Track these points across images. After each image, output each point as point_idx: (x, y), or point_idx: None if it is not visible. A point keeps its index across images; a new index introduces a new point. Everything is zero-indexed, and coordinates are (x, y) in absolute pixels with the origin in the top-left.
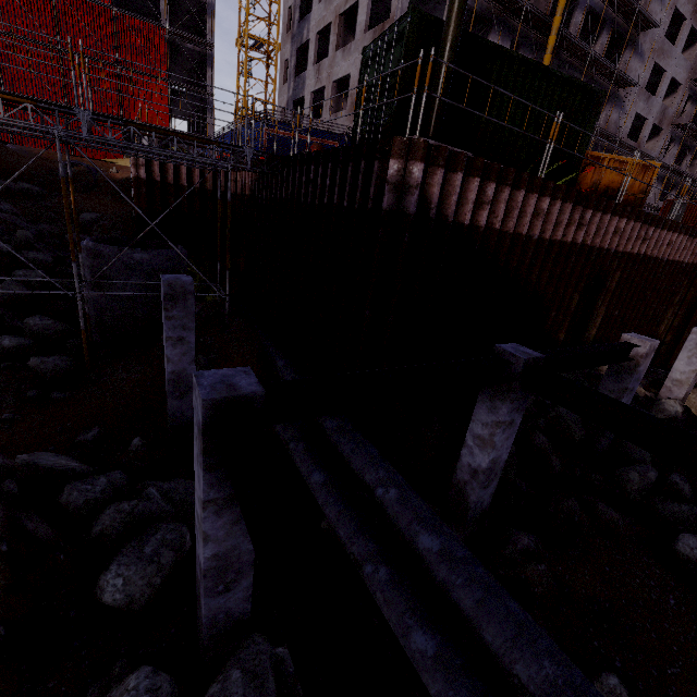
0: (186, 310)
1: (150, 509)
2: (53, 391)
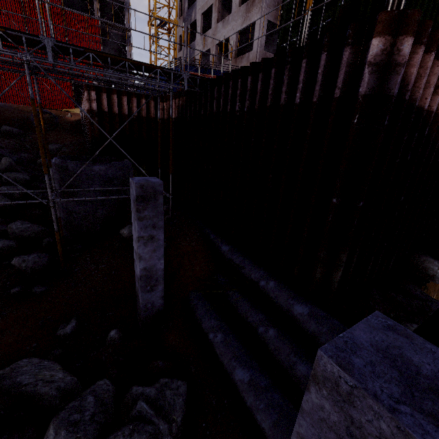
0: (156, 210)
1: (146, 433)
2: (34, 286)
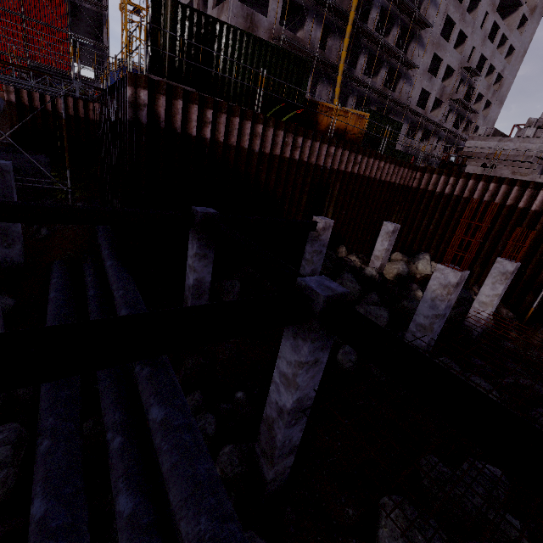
0: (5, 184)
1: None
2: None
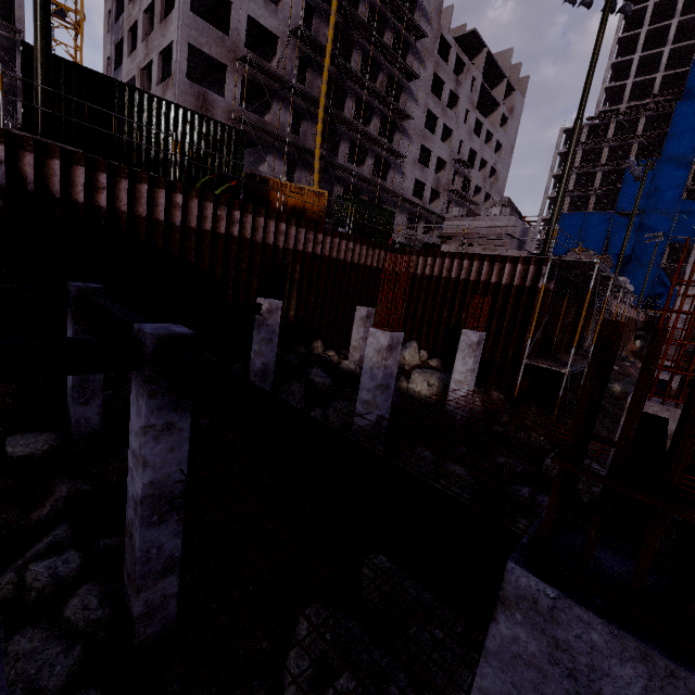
0: None
1: None
2: None
